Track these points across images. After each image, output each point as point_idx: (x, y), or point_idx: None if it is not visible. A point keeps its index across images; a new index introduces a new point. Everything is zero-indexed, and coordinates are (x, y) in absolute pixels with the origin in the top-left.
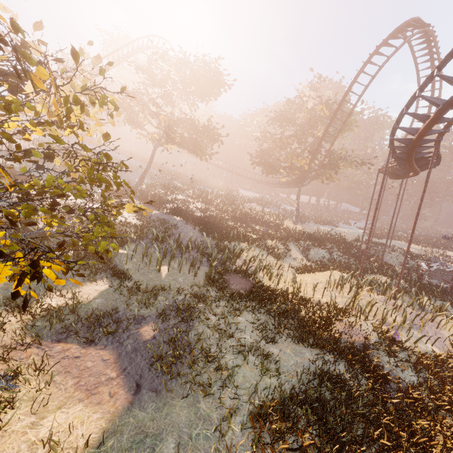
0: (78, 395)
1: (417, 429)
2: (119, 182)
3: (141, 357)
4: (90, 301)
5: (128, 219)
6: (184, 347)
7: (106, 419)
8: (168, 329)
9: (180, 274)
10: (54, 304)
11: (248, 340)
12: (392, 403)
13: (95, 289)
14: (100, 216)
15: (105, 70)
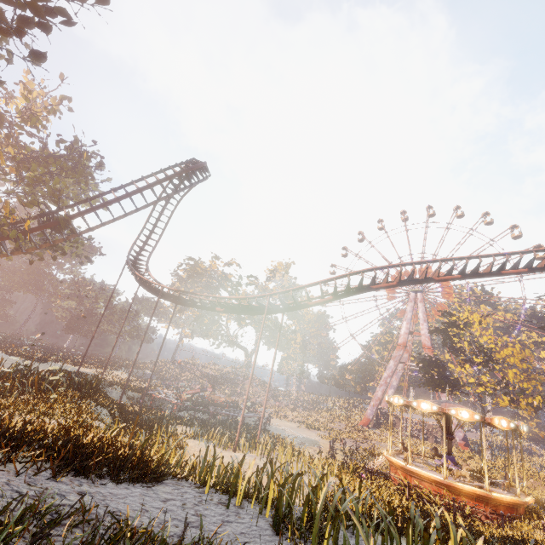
0: None
1: None
2: None
3: None
4: None
5: None
6: None
7: None
8: None
9: None
10: None
11: None
12: None
13: None
14: None
15: None
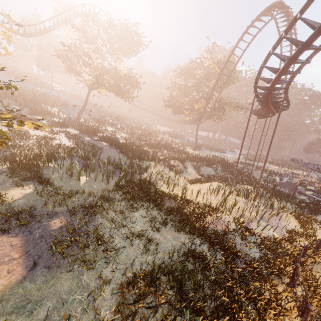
0: None
1: (252, 289)
2: None
3: (44, 242)
4: (12, 201)
5: (64, 143)
6: (80, 234)
7: None
8: (73, 221)
9: (96, 182)
10: None
11: (138, 229)
12: (238, 271)
13: (21, 192)
14: None
15: None
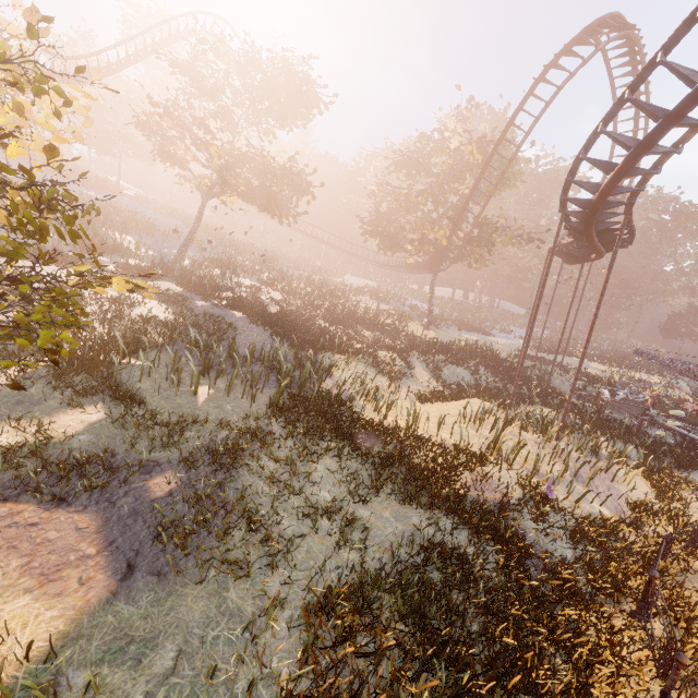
0: (26, 582)
1: (561, 622)
2: (75, 233)
3: (143, 523)
4: (68, 437)
5: (154, 313)
6: (214, 508)
7: (67, 618)
8: (195, 481)
9: (230, 399)
10: (4, 442)
11: (324, 498)
12: (531, 587)
13: (81, 420)
14: (55, 293)
15: (35, 29)
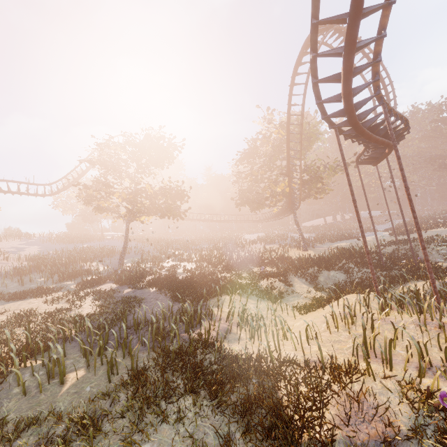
0: None
1: None
2: None
3: None
4: None
5: (84, 311)
6: None
7: None
8: None
9: (95, 377)
10: None
11: None
12: None
13: None
14: None
15: None
